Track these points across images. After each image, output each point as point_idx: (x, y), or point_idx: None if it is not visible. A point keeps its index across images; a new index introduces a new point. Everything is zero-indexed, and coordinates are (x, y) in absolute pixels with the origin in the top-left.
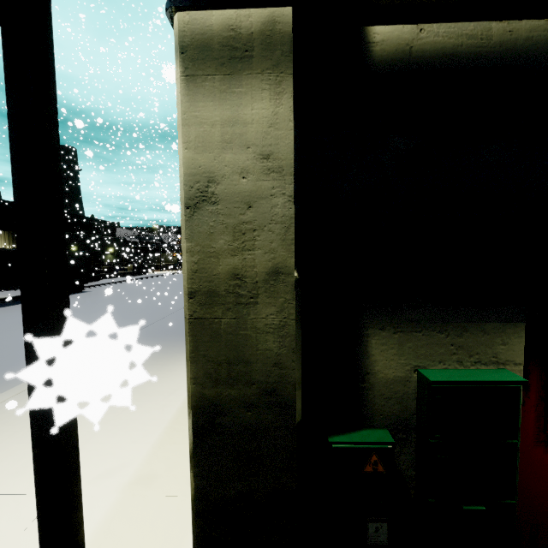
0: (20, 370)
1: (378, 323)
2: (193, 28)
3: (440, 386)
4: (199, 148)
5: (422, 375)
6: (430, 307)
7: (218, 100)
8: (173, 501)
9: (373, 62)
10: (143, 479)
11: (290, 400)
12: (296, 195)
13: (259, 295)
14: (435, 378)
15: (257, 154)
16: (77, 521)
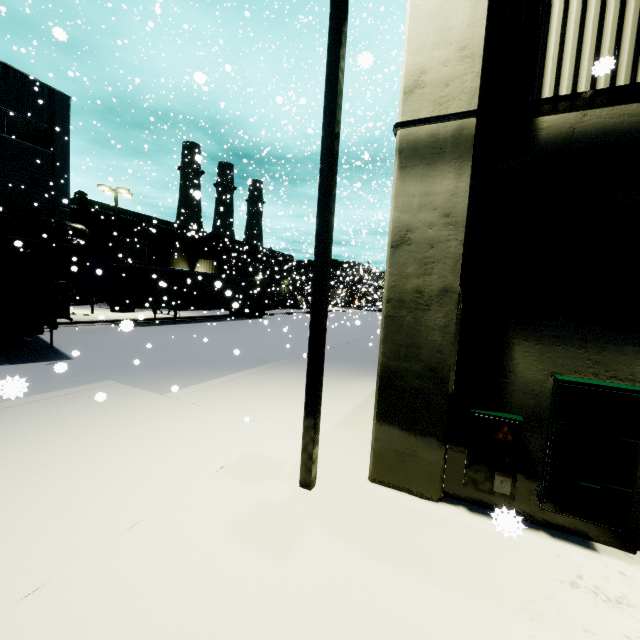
0: (235, 365)
1: (522, 335)
2: (408, 138)
3: (567, 385)
4: (403, 211)
5: (555, 377)
6: (571, 328)
7: (419, 181)
8: (353, 449)
9: (539, 143)
10: (332, 435)
11: (446, 376)
12: (465, 240)
13: (431, 305)
14: (564, 378)
15: (441, 214)
16: (319, 409)
